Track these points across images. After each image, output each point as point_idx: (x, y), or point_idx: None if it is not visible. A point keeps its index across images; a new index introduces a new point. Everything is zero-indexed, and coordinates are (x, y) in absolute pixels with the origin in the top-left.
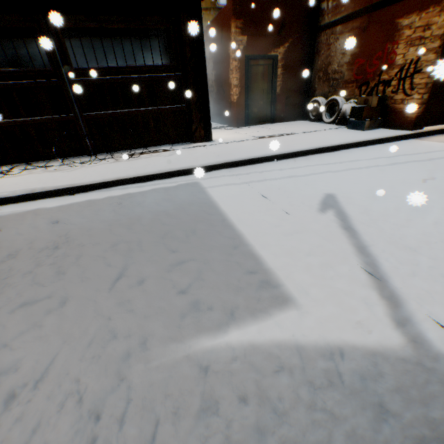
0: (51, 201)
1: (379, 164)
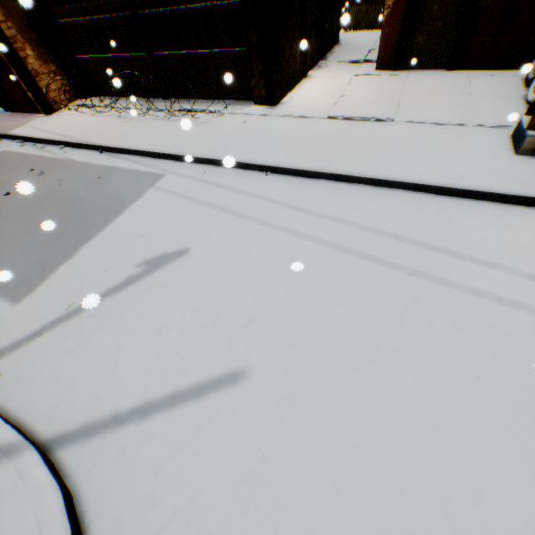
0: (88, 154)
1: (334, 242)
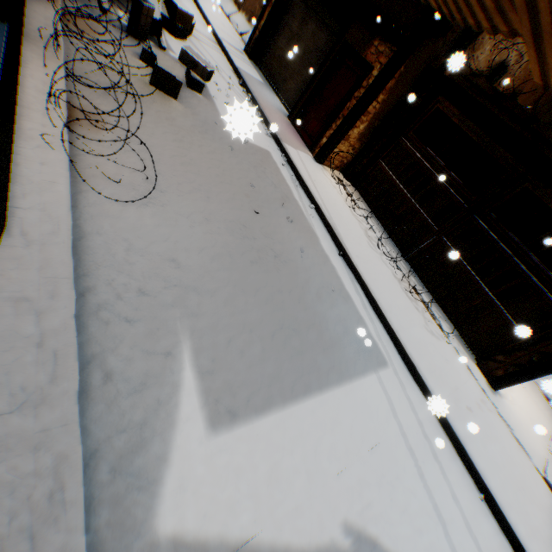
0: (329, 242)
1: None
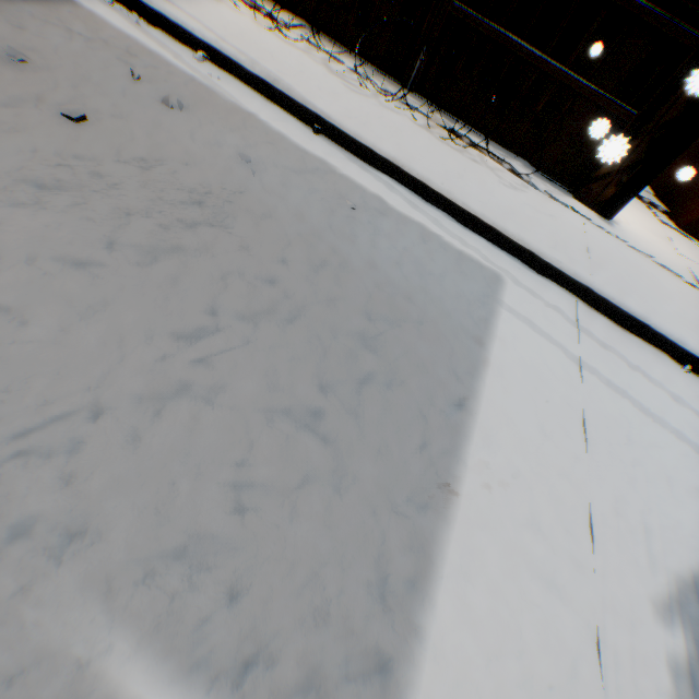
0: (282, 119)
1: None
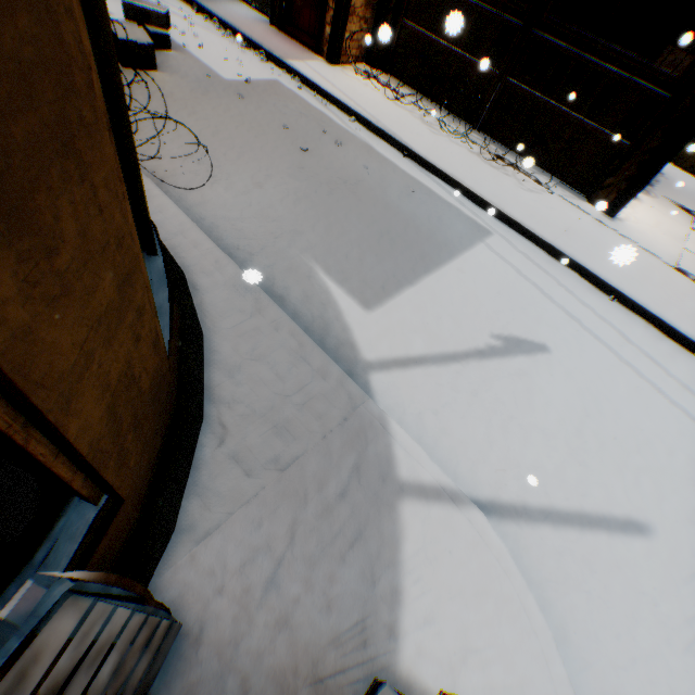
0: (388, 149)
1: None
